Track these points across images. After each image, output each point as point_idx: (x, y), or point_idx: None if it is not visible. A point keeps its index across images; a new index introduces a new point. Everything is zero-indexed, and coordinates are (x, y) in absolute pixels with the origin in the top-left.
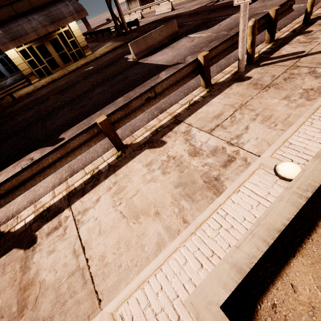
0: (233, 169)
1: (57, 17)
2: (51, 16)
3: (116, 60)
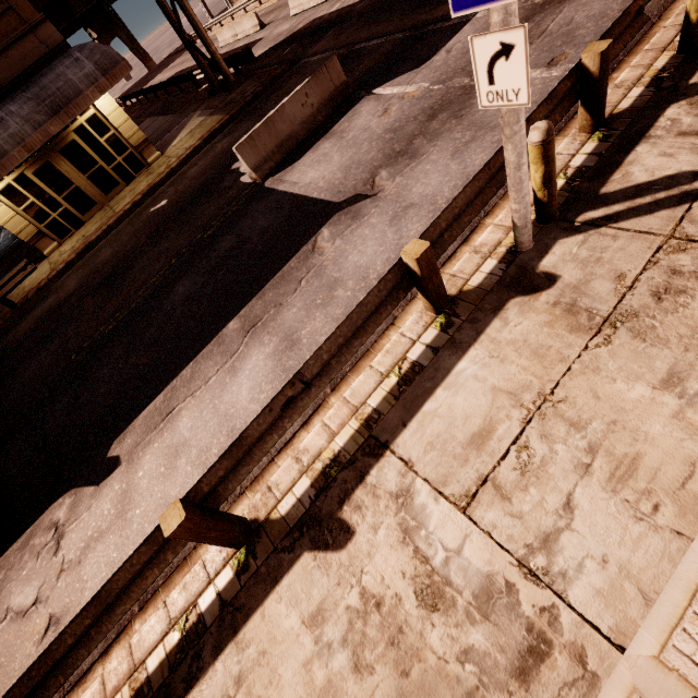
0: (551, 696)
1: (62, 97)
2: (48, 97)
3: (215, 178)
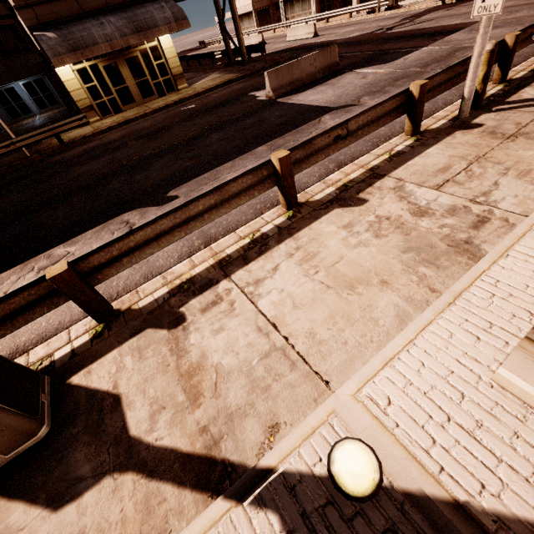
0: (491, 231)
1: (145, 24)
2: (137, 21)
3: (236, 98)
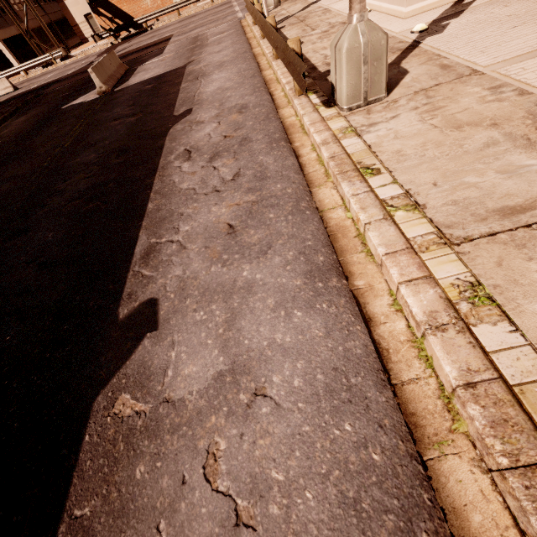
0: None
1: None
2: None
3: (52, 114)
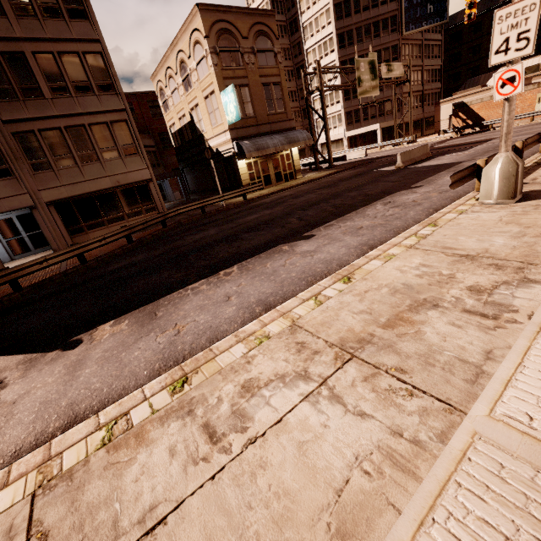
0: None
1: (293, 140)
2: (289, 138)
3: (364, 173)
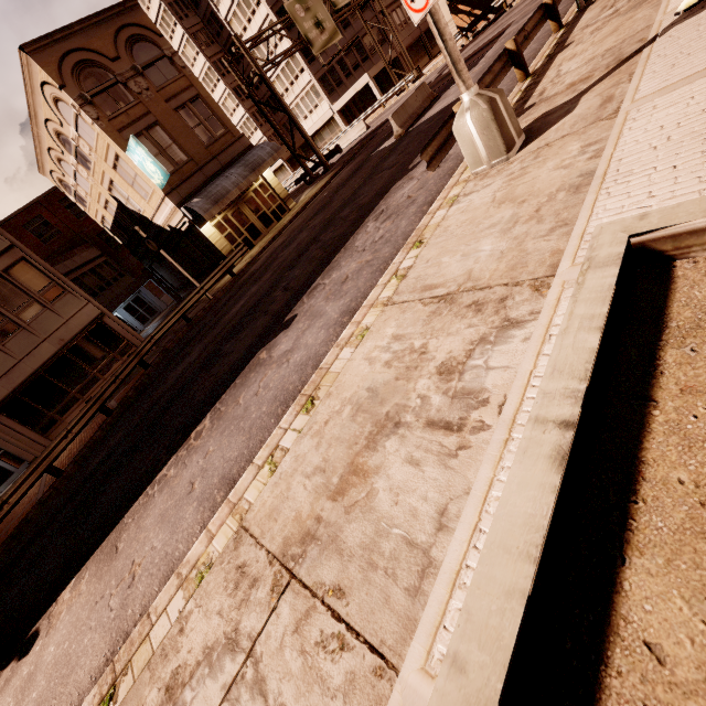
0: None
1: (256, 164)
2: (250, 164)
3: (362, 163)
